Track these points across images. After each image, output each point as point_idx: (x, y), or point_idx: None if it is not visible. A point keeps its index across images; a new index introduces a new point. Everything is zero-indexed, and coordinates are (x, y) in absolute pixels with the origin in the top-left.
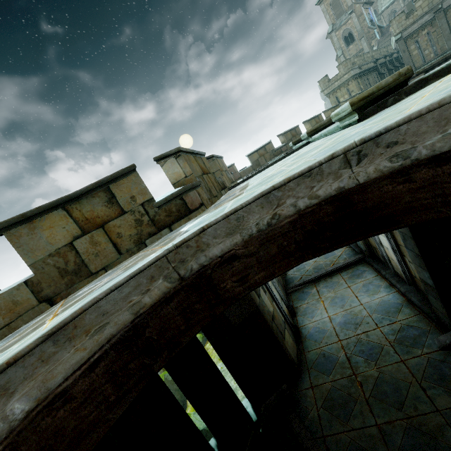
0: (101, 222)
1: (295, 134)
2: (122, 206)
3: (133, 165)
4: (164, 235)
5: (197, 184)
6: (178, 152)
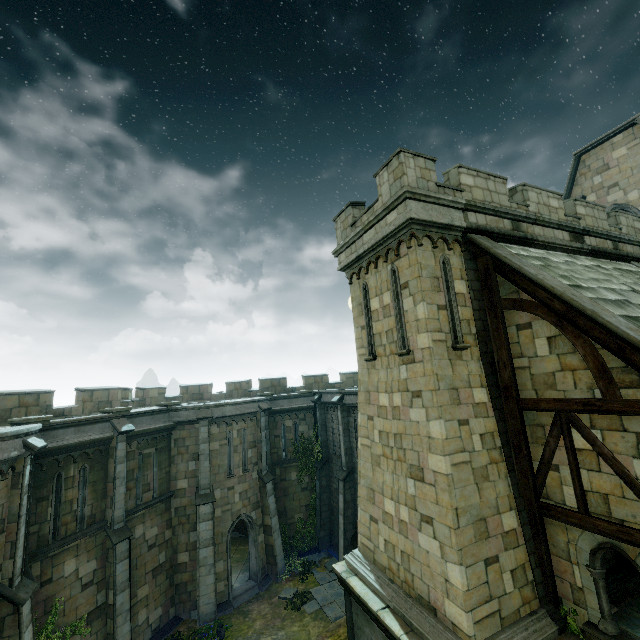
0: None
1: (277, 384)
2: None
3: None
4: None
5: None
6: None
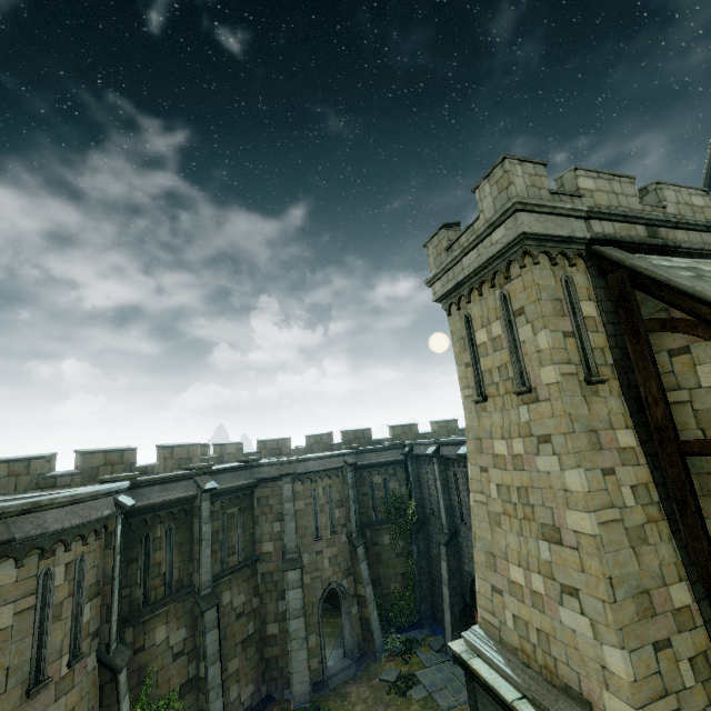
0: (18, 474)
1: (361, 436)
2: (30, 471)
3: (45, 456)
4: (38, 492)
5: (75, 473)
6: (82, 453)
